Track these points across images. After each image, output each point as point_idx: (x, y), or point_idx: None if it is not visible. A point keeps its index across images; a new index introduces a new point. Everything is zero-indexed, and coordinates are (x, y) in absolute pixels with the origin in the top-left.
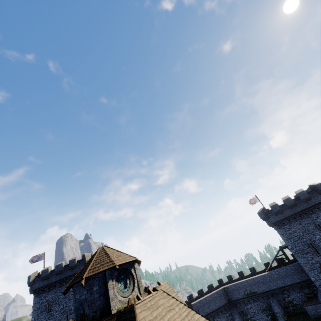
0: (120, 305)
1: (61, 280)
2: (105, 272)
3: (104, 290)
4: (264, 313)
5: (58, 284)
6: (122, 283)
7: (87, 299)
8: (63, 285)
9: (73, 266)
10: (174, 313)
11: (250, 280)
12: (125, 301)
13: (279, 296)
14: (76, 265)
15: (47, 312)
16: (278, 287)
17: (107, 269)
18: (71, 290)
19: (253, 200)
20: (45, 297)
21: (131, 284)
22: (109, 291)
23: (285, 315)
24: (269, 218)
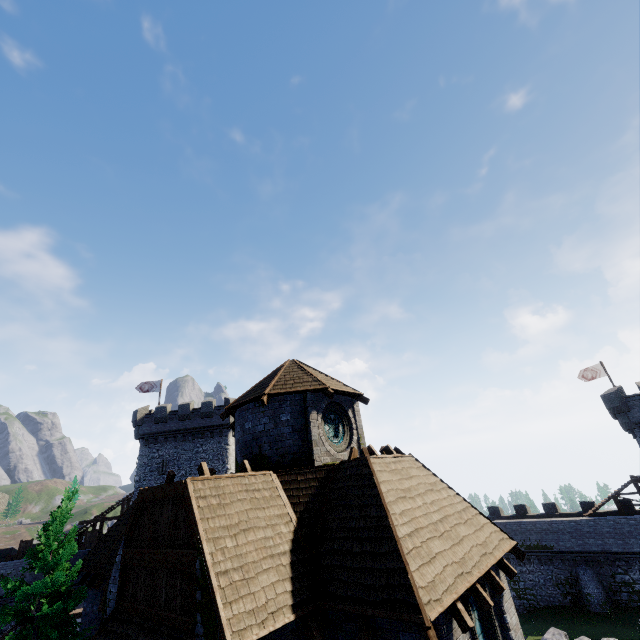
0: (327, 459)
1: (187, 430)
2: (305, 395)
3: (302, 425)
4: (558, 589)
5: (180, 436)
6: (330, 426)
7: (268, 432)
8: (189, 440)
9: (208, 413)
10: (440, 497)
11: (542, 523)
12: (336, 456)
13: (603, 568)
14: (213, 413)
15: (160, 474)
16: (606, 551)
17: (309, 390)
18: (201, 450)
19: (592, 371)
20: (158, 450)
21: (346, 434)
22: (311, 428)
23: (607, 604)
24: (629, 412)
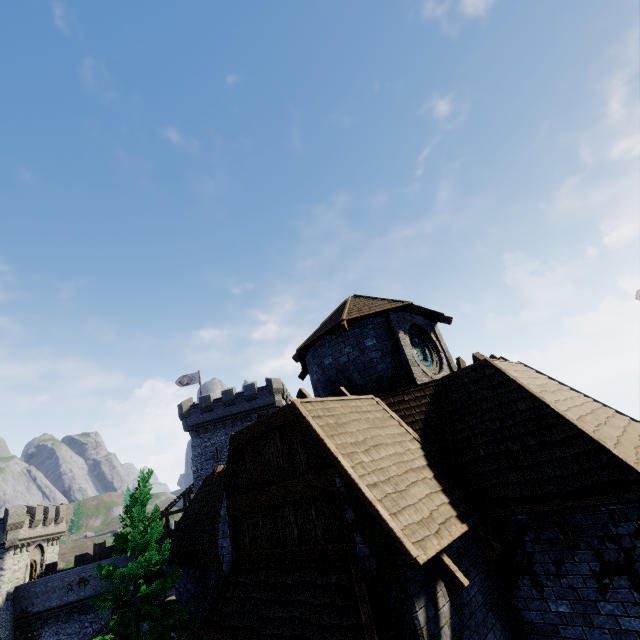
0: (426, 381)
1: (234, 415)
2: (387, 316)
3: (391, 347)
4: None
5: (228, 422)
6: (417, 350)
7: (354, 361)
8: (238, 425)
9: (252, 395)
10: (574, 396)
11: None
12: (434, 378)
13: None
14: (257, 394)
15: (215, 462)
16: None
17: (391, 309)
18: None
19: None
20: (209, 439)
21: (434, 358)
22: (403, 348)
23: None
24: None
